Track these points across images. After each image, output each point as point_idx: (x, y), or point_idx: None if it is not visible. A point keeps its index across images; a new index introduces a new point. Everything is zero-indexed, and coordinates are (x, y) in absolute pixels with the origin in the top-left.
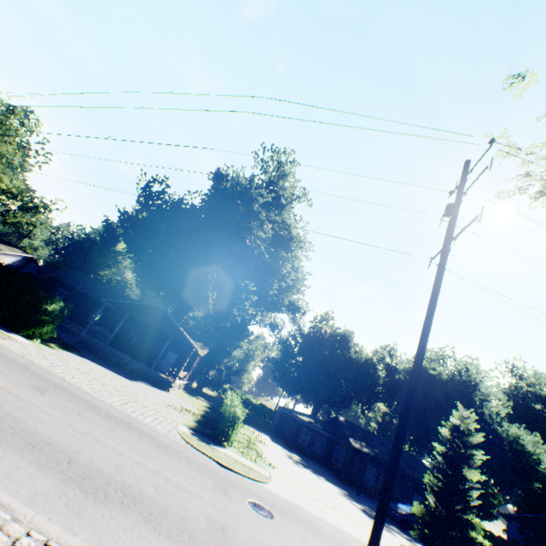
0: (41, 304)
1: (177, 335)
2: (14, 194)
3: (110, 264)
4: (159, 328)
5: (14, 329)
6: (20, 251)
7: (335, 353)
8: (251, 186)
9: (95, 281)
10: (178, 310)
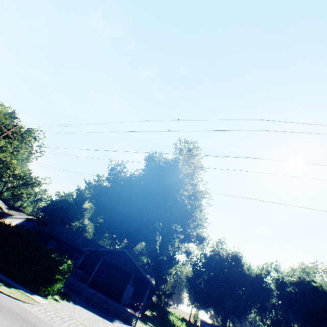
0: (55, 265)
1: (137, 273)
2: (21, 176)
3: (79, 217)
4: (124, 268)
5: (31, 287)
6: (24, 214)
7: (232, 270)
8: (172, 163)
9: (72, 232)
10: (127, 248)
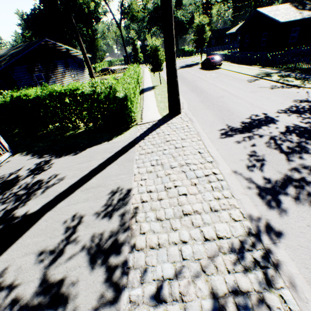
0: None
1: None
2: None
3: None
4: None
5: None
6: None
7: None
8: None
9: None
10: None
